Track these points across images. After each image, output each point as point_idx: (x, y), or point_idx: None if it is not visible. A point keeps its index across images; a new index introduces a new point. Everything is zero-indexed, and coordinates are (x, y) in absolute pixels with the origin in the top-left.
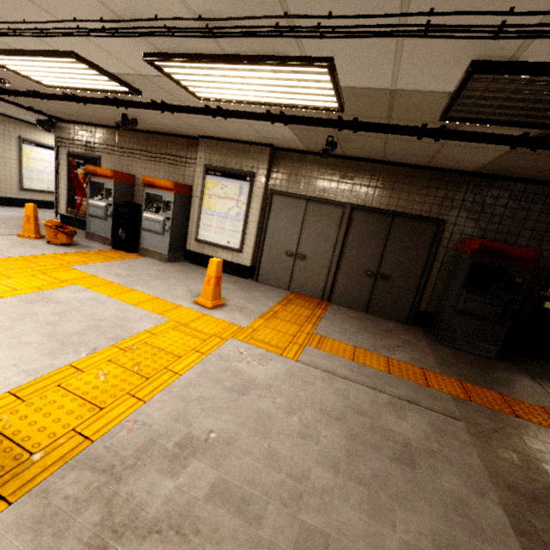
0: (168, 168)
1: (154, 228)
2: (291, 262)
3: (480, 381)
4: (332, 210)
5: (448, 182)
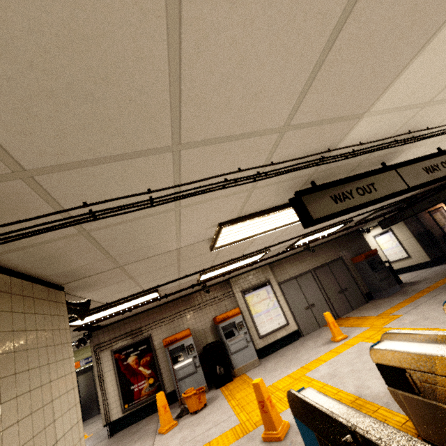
0: (212, 308)
1: (240, 345)
2: (310, 311)
3: (417, 291)
4: (307, 276)
5: (331, 244)
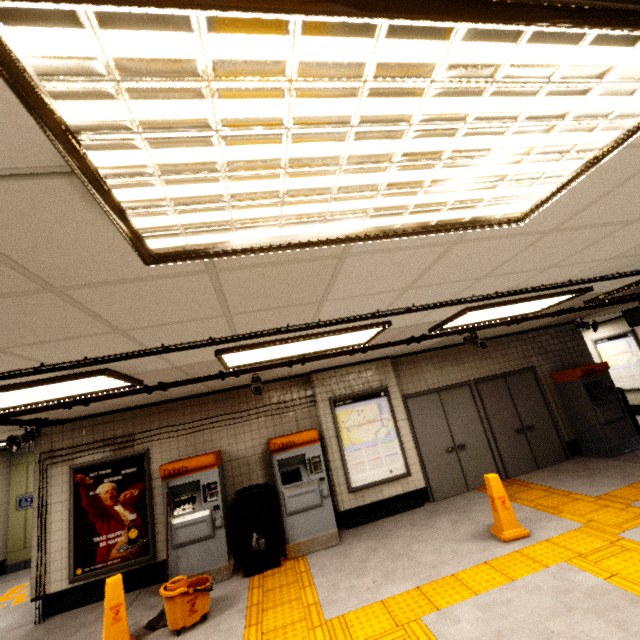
0: (272, 421)
1: (308, 502)
2: (455, 457)
3: None
4: (461, 392)
5: (517, 341)
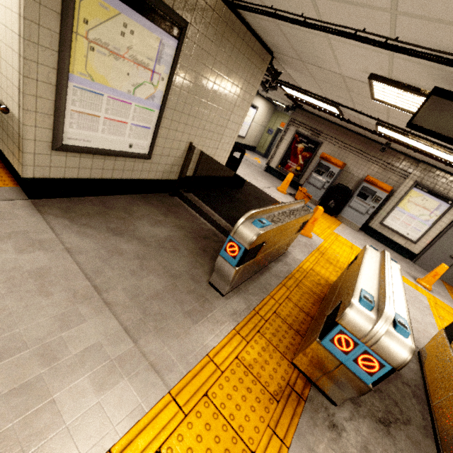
0: (377, 169)
1: (359, 209)
2: (451, 262)
3: None
4: None
5: None
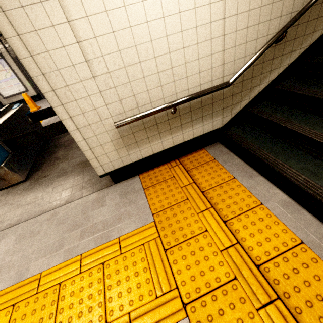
0: None
1: None
2: None
3: None
4: None
5: None
